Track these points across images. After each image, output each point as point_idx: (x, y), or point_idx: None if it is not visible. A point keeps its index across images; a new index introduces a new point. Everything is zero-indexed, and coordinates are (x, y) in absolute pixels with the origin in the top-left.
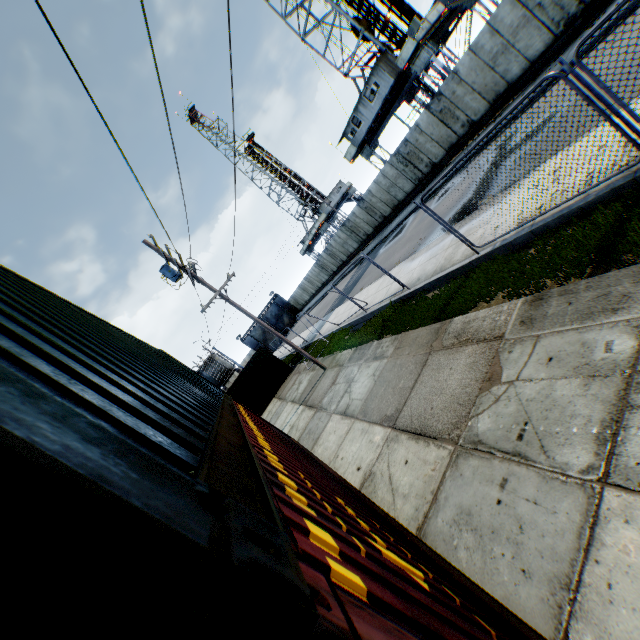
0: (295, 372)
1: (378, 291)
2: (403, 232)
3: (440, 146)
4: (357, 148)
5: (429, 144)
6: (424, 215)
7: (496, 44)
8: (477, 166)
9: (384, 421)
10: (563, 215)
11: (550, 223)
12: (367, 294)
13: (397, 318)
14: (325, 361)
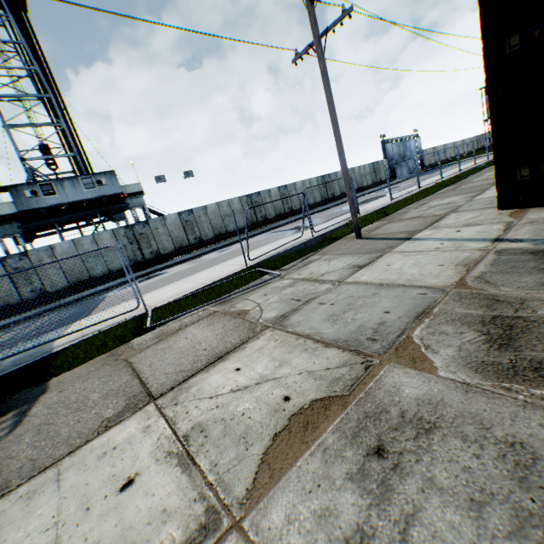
0: (127, 353)
1: (288, 241)
2: (177, 269)
3: (173, 243)
4: (20, 211)
5: (165, 237)
6: (215, 255)
7: (228, 210)
8: (257, 238)
9: (493, 184)
10: (411, 195)
11: (408, 197)
12: (254, 253)
13: (387, 211)
14: (328, 248)
